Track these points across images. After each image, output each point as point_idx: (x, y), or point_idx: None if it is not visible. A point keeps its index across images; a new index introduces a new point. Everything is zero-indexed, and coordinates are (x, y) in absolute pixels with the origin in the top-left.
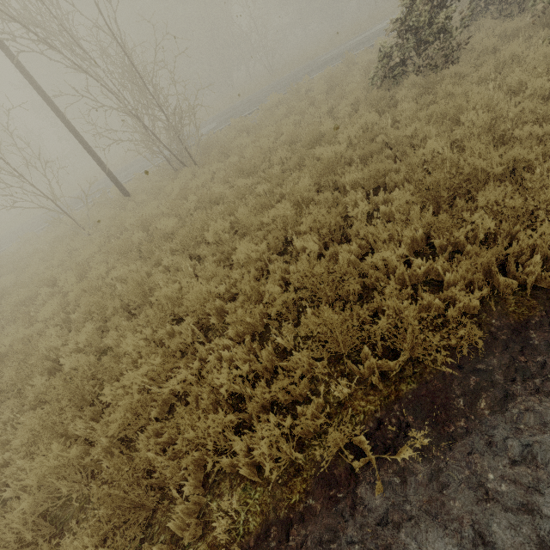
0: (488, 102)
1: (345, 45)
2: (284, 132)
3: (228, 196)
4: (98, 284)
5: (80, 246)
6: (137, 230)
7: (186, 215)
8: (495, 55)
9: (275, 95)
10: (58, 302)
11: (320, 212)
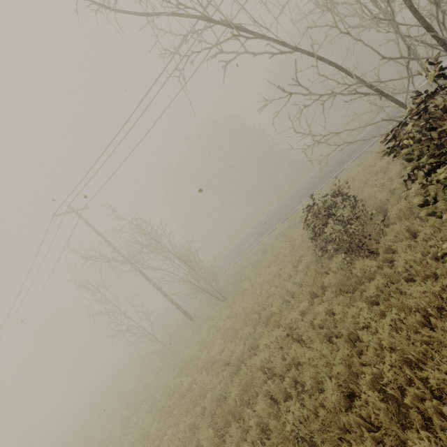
0: (342, 371)
1: (342, 153)
2: (263, 288)
3: (212, 368)
4: (144, 433)
5: (163, 366)
6: (177, 375)
7: (197, 371)
8: (408, 241)
9: (277, 229)
10: (131, 438)
11: (230, 444)
